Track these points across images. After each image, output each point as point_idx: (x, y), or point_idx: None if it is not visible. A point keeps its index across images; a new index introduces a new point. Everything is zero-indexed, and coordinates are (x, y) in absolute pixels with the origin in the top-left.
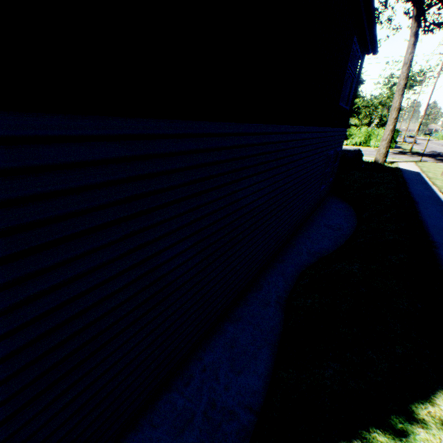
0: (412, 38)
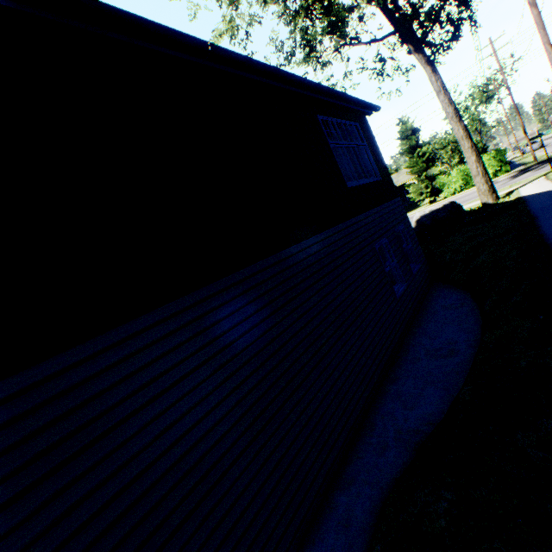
0: (427, 67)
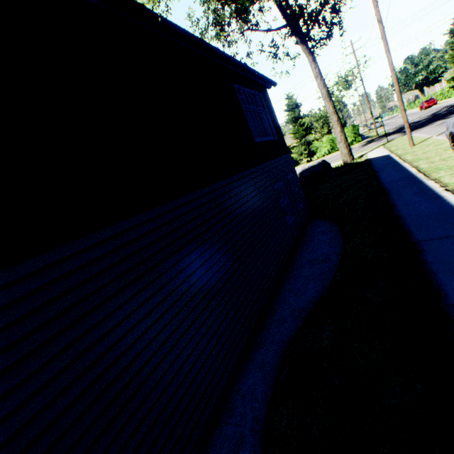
0: (309, 57)
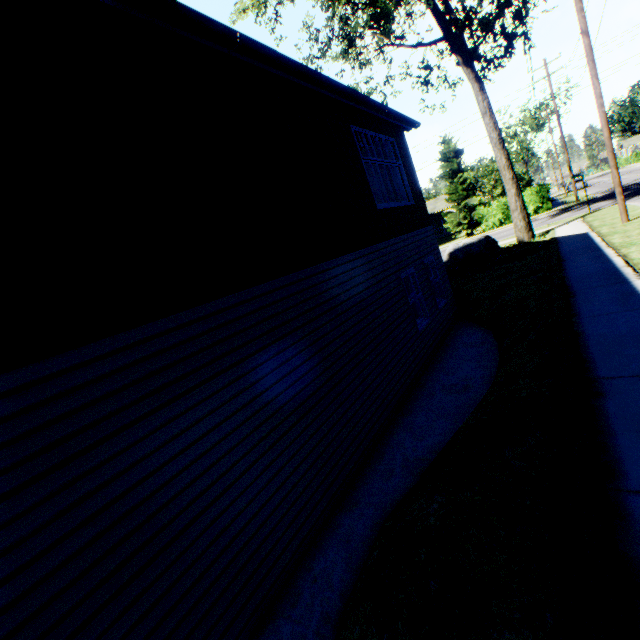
0: (475, 84)
